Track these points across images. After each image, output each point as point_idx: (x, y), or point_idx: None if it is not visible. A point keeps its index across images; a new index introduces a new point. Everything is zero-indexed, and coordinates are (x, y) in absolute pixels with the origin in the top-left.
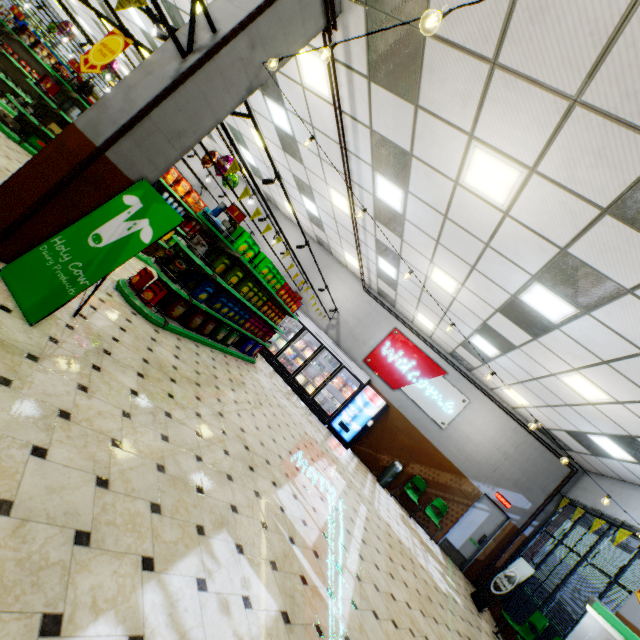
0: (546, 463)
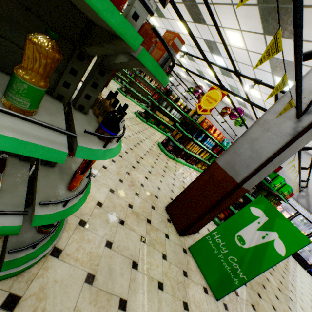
0: None
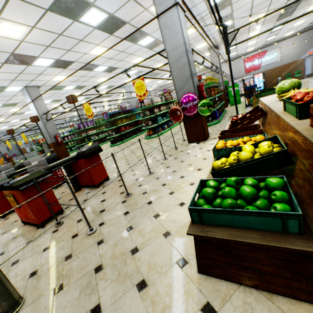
0: (312, 33)
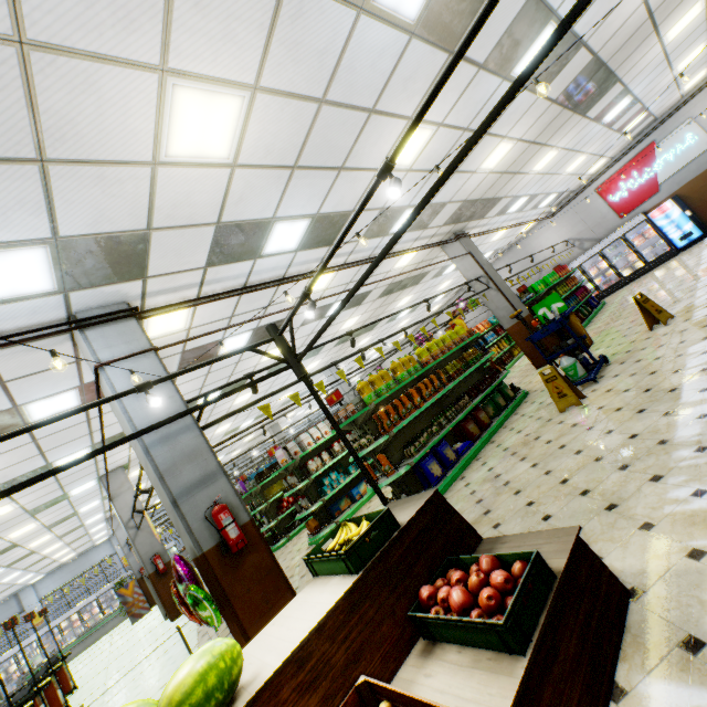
0: None
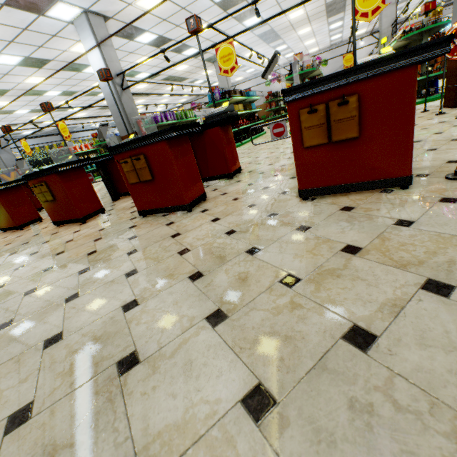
0: None
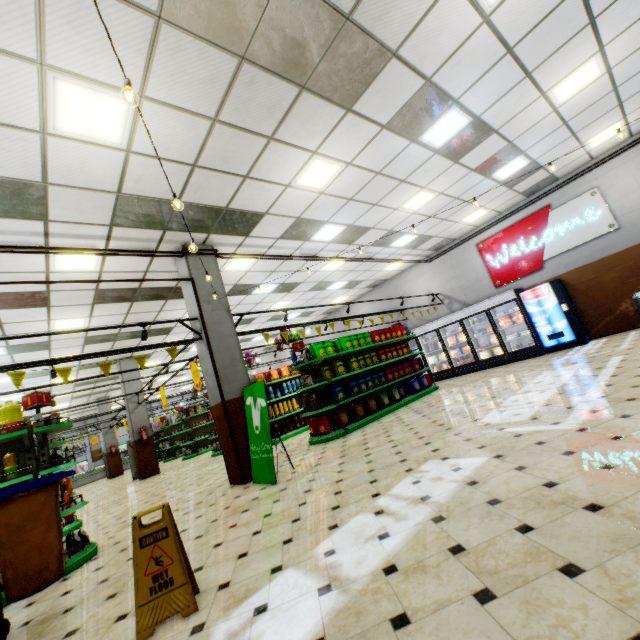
0: None
